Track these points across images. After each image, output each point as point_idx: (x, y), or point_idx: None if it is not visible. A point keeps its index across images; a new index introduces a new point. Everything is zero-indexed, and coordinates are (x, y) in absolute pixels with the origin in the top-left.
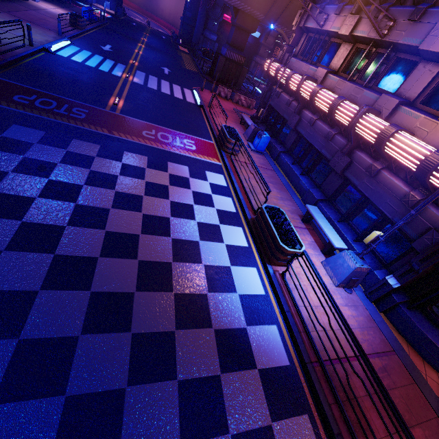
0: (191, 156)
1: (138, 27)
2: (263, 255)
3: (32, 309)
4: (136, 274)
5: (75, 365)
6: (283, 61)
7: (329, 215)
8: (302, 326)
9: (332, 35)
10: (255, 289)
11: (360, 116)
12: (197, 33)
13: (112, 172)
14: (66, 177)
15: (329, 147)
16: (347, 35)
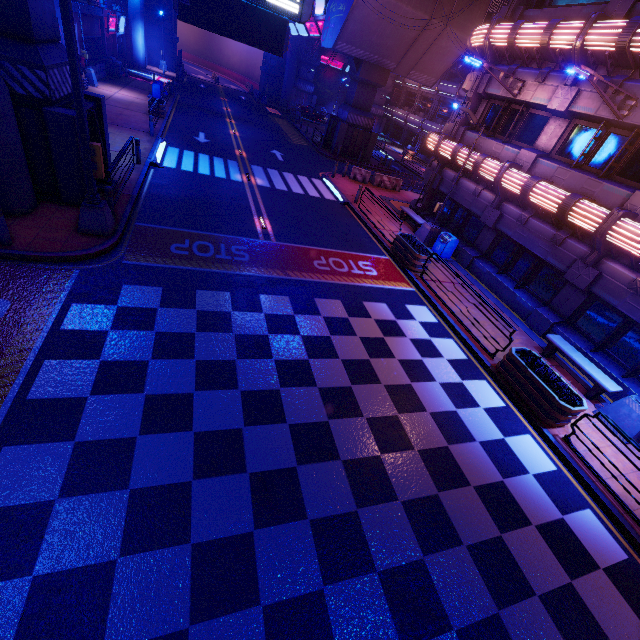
0: (379, 287)
1: (209, 91)
2: (531, 416)
3: (365, 533)
4: (425, 469)
5: (441, 594)
6: (457, 136)
7: (576, 344)
8: (619, 505)
9: (532, 106)
10: (544, 465)
11: (613, 222)
12: (288, 86)
13: (322, 333)
14: (286, 352)
15: (559, 255)
16: (562, 111)
